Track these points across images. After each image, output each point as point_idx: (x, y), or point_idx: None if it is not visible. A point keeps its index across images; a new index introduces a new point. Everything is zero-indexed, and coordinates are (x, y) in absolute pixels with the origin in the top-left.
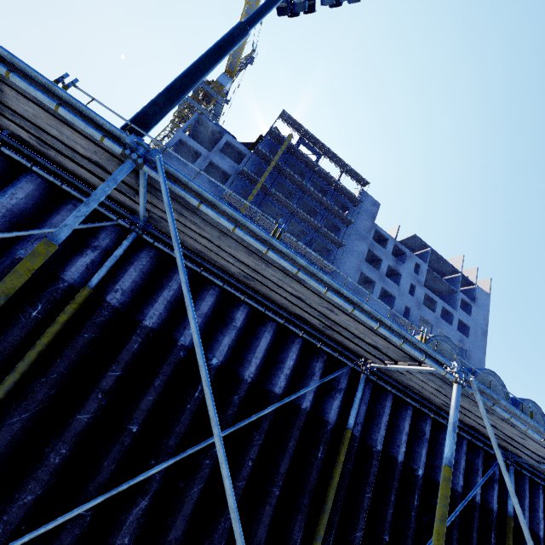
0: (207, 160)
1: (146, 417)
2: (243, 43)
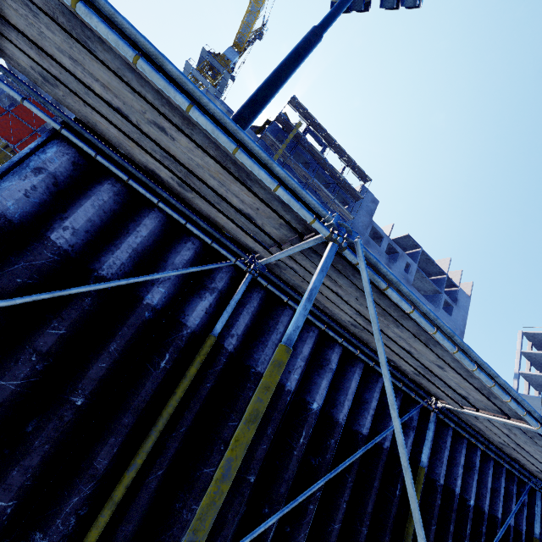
0: None
1: (260, 466)
2: (255, 16)
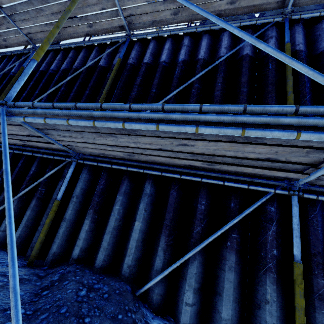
0: None
1: (41, 90)
2: None
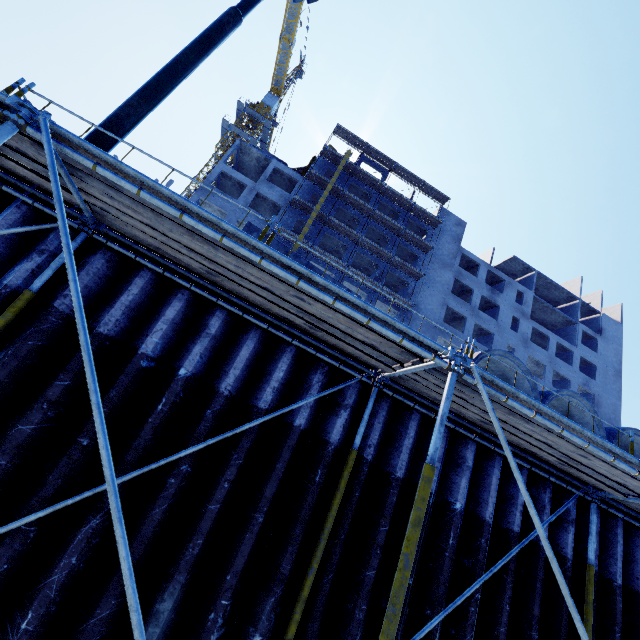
0: (253, 192)
1: None
2: (287, 54)
